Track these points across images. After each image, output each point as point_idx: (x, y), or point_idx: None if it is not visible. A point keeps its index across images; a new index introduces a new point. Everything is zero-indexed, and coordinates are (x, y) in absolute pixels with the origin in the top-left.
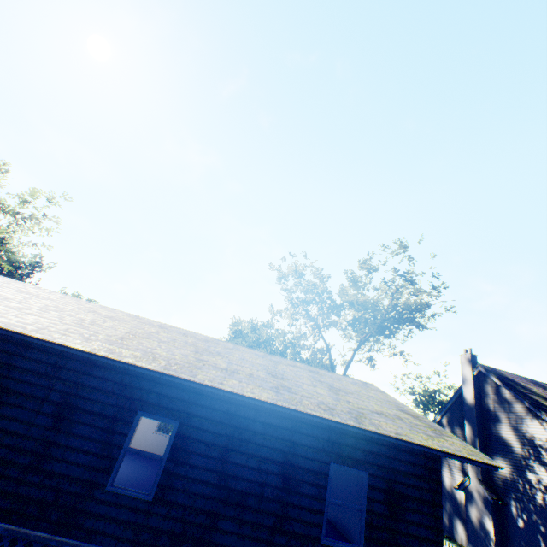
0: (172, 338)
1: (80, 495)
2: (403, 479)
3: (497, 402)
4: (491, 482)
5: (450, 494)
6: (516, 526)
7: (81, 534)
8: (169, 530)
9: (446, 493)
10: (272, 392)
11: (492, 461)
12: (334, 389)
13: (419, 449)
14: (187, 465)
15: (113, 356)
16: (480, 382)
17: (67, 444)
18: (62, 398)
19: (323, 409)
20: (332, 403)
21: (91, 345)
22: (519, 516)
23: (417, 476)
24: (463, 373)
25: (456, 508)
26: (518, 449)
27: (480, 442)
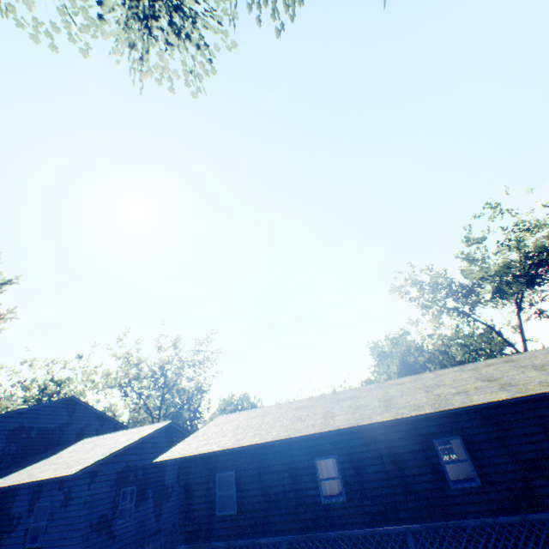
0: (399, 391)
1: (440, 496)
2: None
3: None
4: None
5: None
6: None
7: (458, 516)
8: (505, 497)
9: None
10: (503, 392)
11: None
12: (538, 367)
13: None
14: (484, 457)
15: (405, 415)
16: None
17: (411, 473)
18: (388, 451)
19: (546, 386)
20: (547, 379)
21: (387, 415)
22: None
23: None
24: None
25: None
26: None
27: None
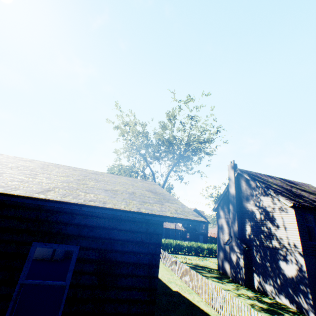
0: None
1: None
2: (121, 247)
3: (247, 190)
4: (243, 238)
5: (222, 248)
6: (256, 261)
7: None
8: None
9: (220, 248)
10: None
11: (198, 217)
12: (89, 179)
13: (110, 213)
14: None
15: None
16: (239, 180)
17: None
18: None
19: None
20: (43, 183)
21: None
22: (258, 255)
23: (136, 242)
24: (229, 176)
25: (225, 256)
26: (258, 216)
27: (238, 215)
